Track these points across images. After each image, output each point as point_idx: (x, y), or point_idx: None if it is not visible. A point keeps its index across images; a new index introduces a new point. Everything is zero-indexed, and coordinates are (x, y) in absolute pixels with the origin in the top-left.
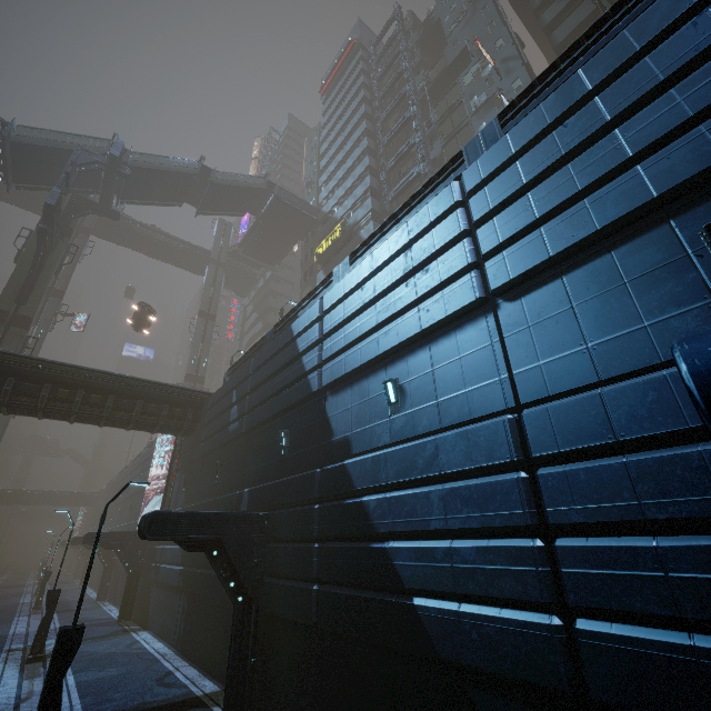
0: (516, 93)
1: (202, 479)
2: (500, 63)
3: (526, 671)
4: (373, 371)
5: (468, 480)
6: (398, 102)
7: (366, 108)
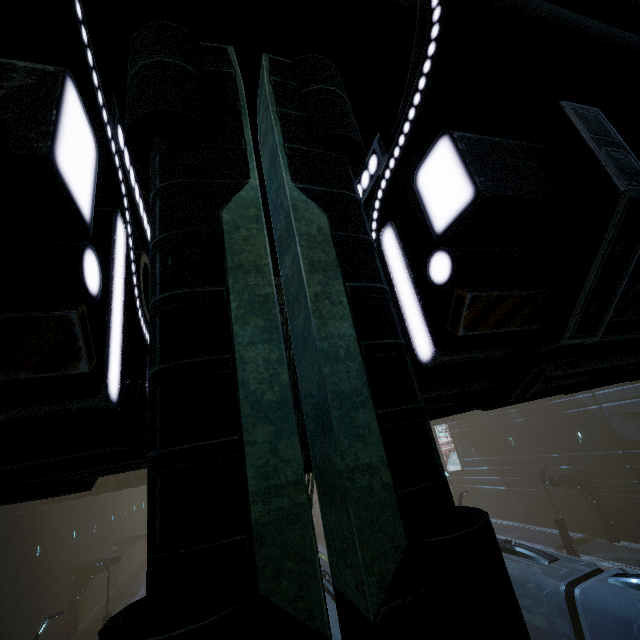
0: None
1: (494, 445)
2: None
3: None
4: None
5: None
6: None
7: None
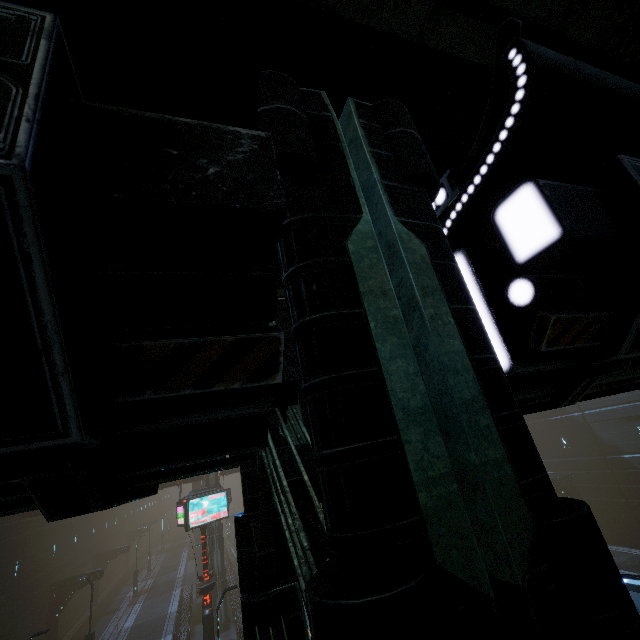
0: None
1: None
2: None
3: None
4: (624, 421)
5: None
6: None
7: None
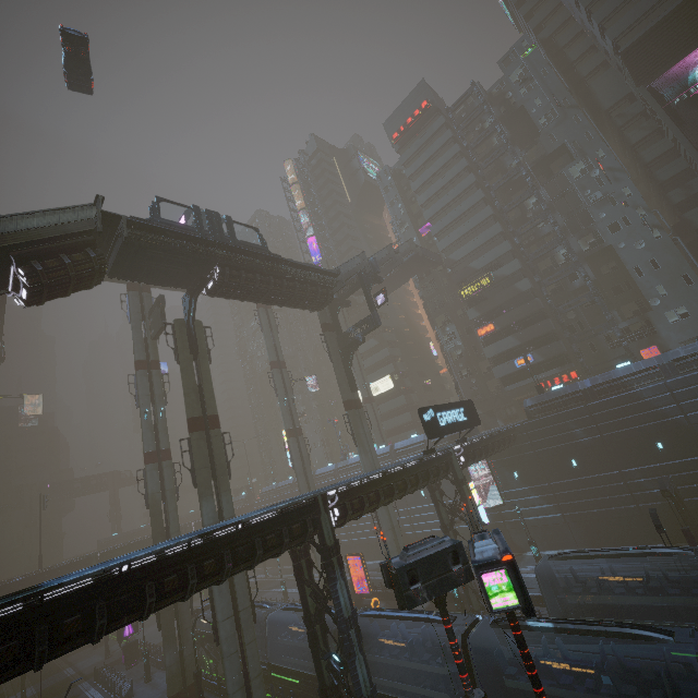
0: (628, 198)
1: (548, 470)
2: (606, 170)
3: None
4: None
5: None
6: (510, 179)
7: (475, 178)
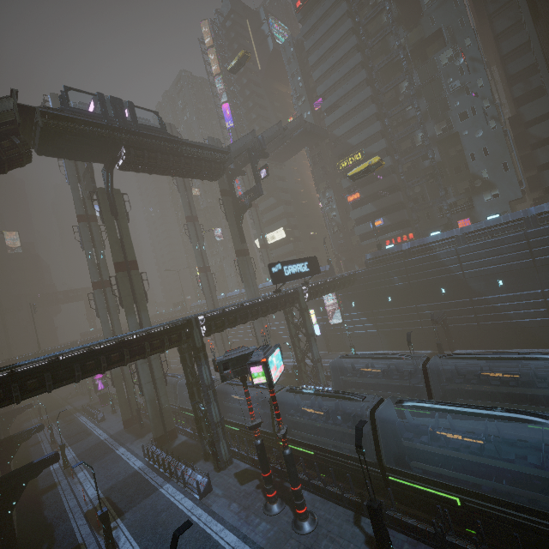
0: (479, 89)
1: (373, 302)
2: (469, 60)
3: (543, 325)
4: (491, 276)
5: (529, 301)
6: (390, 61)
7: (361, 57)
